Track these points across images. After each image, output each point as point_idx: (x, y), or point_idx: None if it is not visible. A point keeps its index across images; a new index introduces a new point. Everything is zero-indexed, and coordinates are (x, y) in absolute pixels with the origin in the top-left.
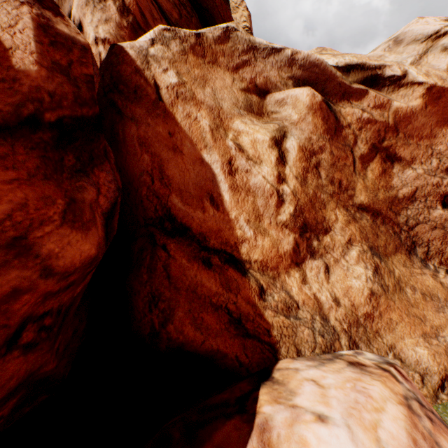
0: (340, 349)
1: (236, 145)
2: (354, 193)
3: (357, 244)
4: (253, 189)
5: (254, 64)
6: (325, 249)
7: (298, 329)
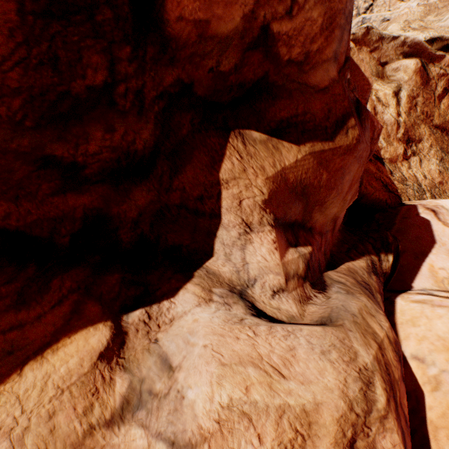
0: (426, 199)
1: (376, 99)
2: (433, 119)
3: (434, 147)
4: (386, 122)
5: (381, 48)
6: (418, 151)
7: (408, 190)
